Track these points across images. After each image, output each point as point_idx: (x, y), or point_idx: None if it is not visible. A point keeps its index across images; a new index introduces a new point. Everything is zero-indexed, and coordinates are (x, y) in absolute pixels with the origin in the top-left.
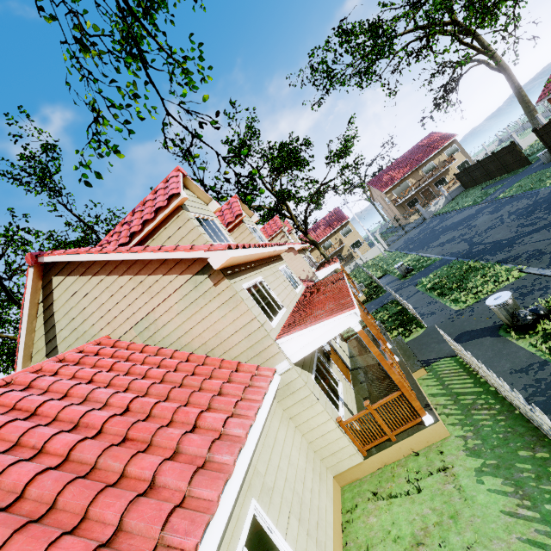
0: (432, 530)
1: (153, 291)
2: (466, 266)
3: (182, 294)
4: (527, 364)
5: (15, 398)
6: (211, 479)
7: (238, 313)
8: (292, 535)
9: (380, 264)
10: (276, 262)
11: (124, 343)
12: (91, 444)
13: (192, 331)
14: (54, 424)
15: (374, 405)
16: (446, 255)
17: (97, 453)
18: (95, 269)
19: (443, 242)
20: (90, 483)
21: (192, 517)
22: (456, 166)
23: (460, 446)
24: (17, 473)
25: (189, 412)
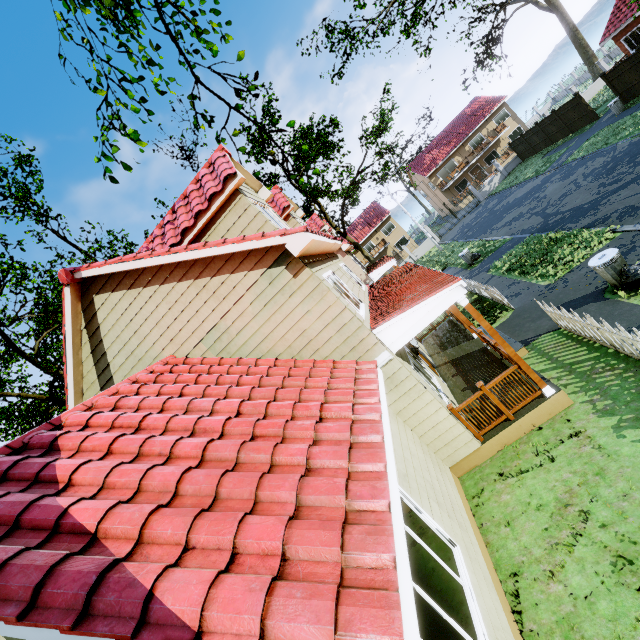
0: (578, 490)
1: (221, 295)
2: (545, 239)
3: (256, 292)
4: None
5: (110, 417)
6: (370, 453)
7: (325, 306)
8: (437, 516)
9: (437, 259)
10: (335, 259)
11: (195, 359)
12: (223, 443)
13: (273, 334)
14: (167, 435)
15: (488, 385)
16: (516, 233)
17: (235, 449)
18: (145, 278)
19: (509, 221)
20: (245, 473)
21: (371, 484)
22: (508, 135)
23: (588, 410)
24: (161, 475)
25: (310, 406)
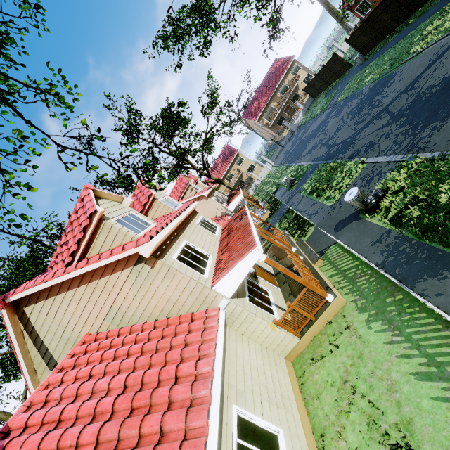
0: (350, 370)
1: (108, 289)
2: (329, 167)
3: (131, 282)
4: (380, 235)
5: (40, 416)
6: (198, 412)
7: (177, 280)
8: (267, 414)
9: (273, 180)
10: (193, 218)
11: (103, 334)
12: (110, 425)
13: (149, 305)
14: (78, 422)
15: (293, 303)
16: (314, 160)
17: (117, 430)
18: (55, 290)
19: (310, 149)
20: None
21: (194, 444)
22: (302, 81)
23: (353, 308)
24: None
25: (169, 370)
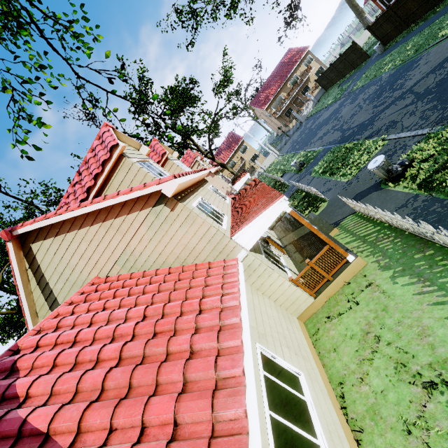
0: (373, 322)
1: (123, 230)
2: (343, 148)
3: (148, 225)
4: (405, 201)
5: (53, 337)
6: (231, 334)
7: (196, 226)
8: (287, 357)
9: (278, 167)
10: (204, 184)
11: (113, 277)
12: (133, 344)
13: (164, 251)
14: (95, 343)
15: (312, 260)
16: (326, 145)
17: (142, 347)
18: (66, 227)
19: (321, 136)
20: (149, 365)
21: (231, 358)
22: (314, 73)
23: (376, 267)
24: (91, 378)
25: (192, 303)
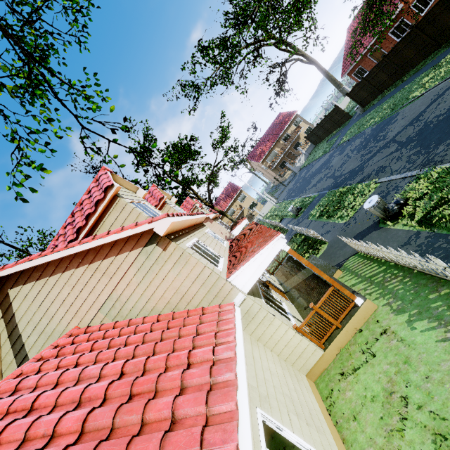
0: (396, 379)
1: (110, 272)
2: (338, 193)
3: (138, 266)
4: (407, 238)
5: (6, 403)
6: (223, 394)
7: (190, 267)
8: (297, 428)
9: (276, 213)
10: (202, 227)
11: (95, 326)
12: (102, 411)
13: (154, 295)
14: (56, 411)
15: (317, 304)
16: (320, 191)
17: (111, 415)
18: (50, 270)
19: (315, 183)
20: (116, 440)
21: (222, 428)
22: (304, 132)
23: (388, 311)
24: None
25: (180, 355)
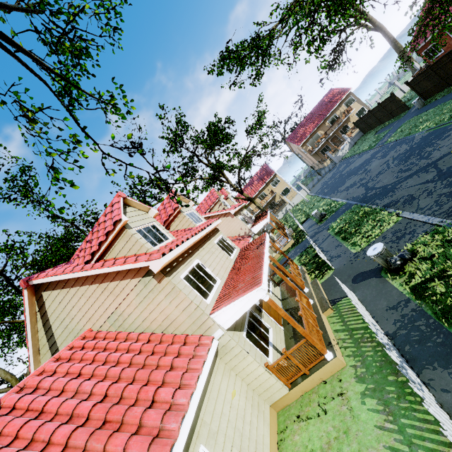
0: (333, 443)
1: (116, 293)
2: (362, 211)
3: (137, 292)
4: (397, 302)
5: (28, 401)
6: (162, 446)
7: (179, 300)
8: None
9: (304, 209)
10: (212, 236)
11: (102, 333)
12: (81, 432)
13: (149, 317)
14: (56, 418)
15: (289, 351)
16: (349, 199)
17: (85, 438)
18: (71, 282)
19: (348, 186)
20: None
21: None
22: (355, 114)
23: (352, 374)
24: None
25: (148, 391)
